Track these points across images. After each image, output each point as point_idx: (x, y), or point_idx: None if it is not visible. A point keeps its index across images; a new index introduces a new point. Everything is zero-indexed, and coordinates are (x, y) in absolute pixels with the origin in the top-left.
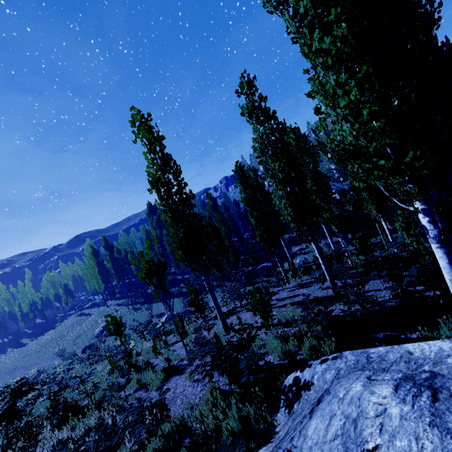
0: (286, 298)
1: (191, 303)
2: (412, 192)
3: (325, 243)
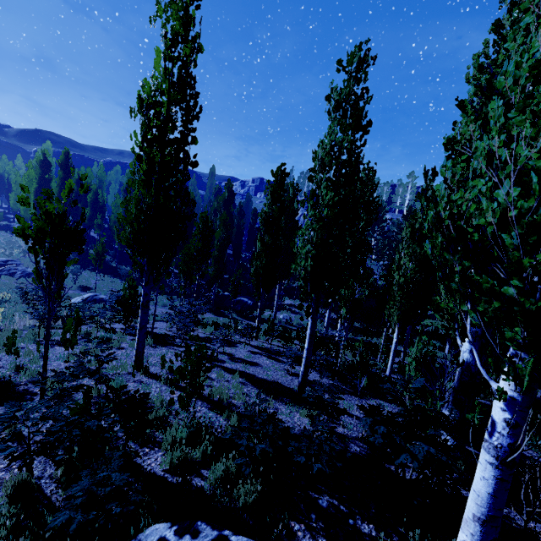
0: (241, 360)
1: (119, 301)
2: (519, 365)
3: (321, 313)
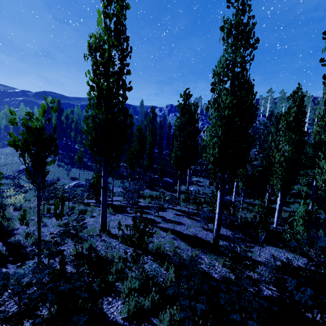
0: (170, 221)
1: (91, 186)
2: None
3: None
